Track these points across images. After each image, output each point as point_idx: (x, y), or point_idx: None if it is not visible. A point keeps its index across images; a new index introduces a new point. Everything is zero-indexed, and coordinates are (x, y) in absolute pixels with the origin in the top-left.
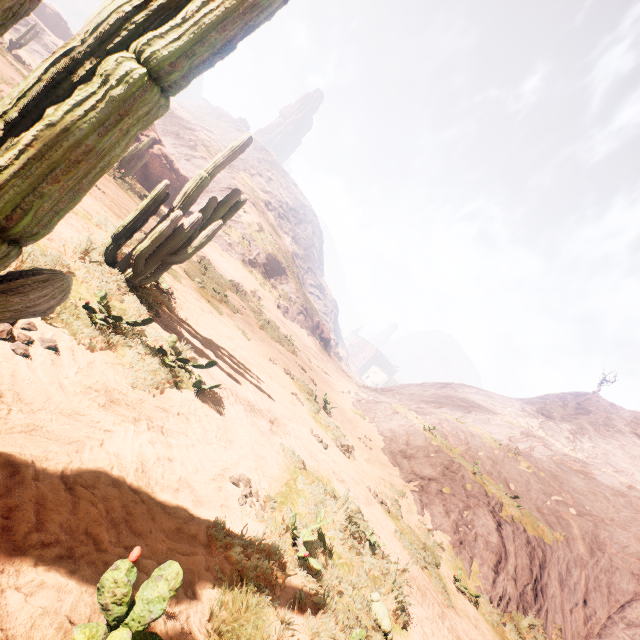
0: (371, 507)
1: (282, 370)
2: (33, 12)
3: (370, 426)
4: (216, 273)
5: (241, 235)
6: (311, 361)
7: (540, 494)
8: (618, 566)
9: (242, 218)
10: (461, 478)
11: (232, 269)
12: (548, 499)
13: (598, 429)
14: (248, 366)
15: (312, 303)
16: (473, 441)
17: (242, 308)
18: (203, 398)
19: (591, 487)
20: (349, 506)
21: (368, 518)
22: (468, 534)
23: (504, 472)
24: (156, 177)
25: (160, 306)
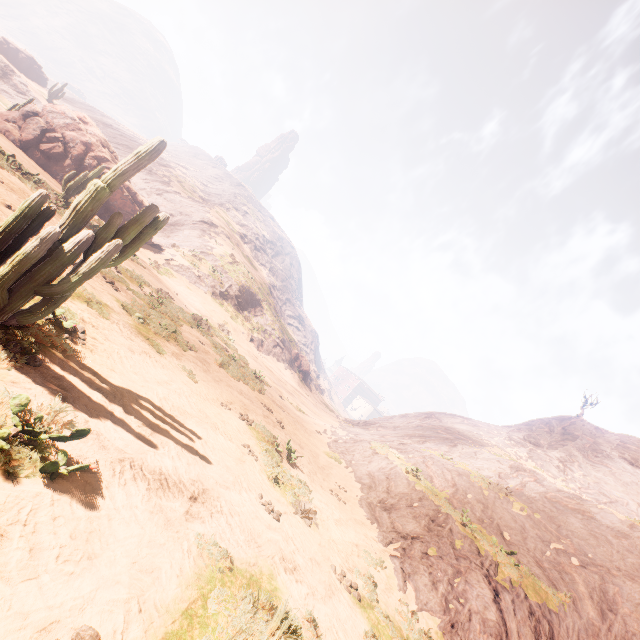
0: (333, 600)
1: (237, 416)
2: (6, 56)
3: (346, 472)
4: (174, 307)
5: (212, 267)
6: (284, 398)
7: (538, 542)
8: (634, 631)
9: (214, 250)
10: (449, 533)
11: (199, 302)
12: (547, 548)
13: (587, 455)
14: (181, 418)
15: (290, 334)
16: (460, 481)
17: (200, 344)
18: (64, 486)
19: (591, 529)
20: (297, 613)
21: (325, 625)
22: (460, 612)
23: (496, 517)
24: (117, 209)
25: (49, 350)
